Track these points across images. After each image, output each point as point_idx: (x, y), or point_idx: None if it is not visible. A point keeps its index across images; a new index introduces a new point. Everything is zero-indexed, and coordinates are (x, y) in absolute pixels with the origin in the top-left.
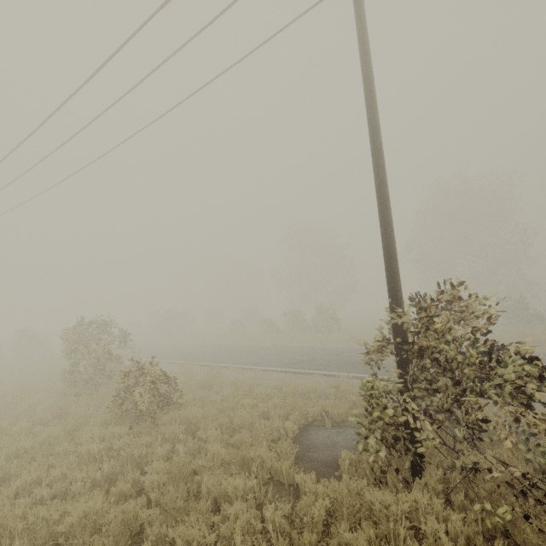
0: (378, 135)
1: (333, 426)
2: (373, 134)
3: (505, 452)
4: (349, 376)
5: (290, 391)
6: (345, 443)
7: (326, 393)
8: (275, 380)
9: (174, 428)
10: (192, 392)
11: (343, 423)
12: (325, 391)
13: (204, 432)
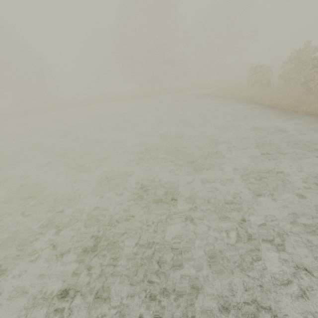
0: None
1: None
2: None
3: None
4: None
5: None
6: None
7: None
8: None
9: None
10: None
11: None
12: None
13: None
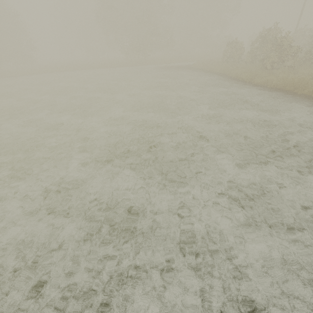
0: None
1: None
2: None
3: None
4: None
5: None
6: None
7: None
8: None
9: None
10: None
11: None
12: None
13: None
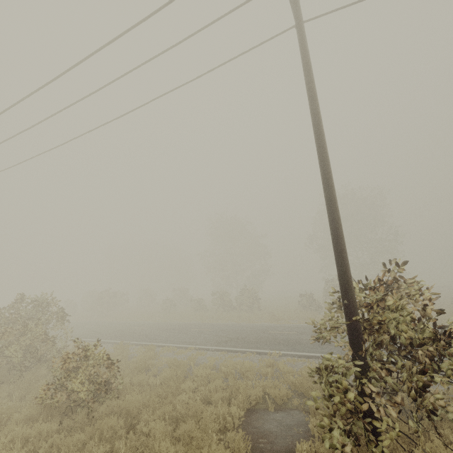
0: (323, 139)
1: (276, 409)
2: (319, 138)
3: (449, 433)
4: (279, 354)
5: (229, 371)
6: (292, 428)
7: (263, 373)
8: (213, 359)
9: (113, 423)
10: (129, 376)
11: (284, 405)
12: (262, 370)
13: (147, 426)
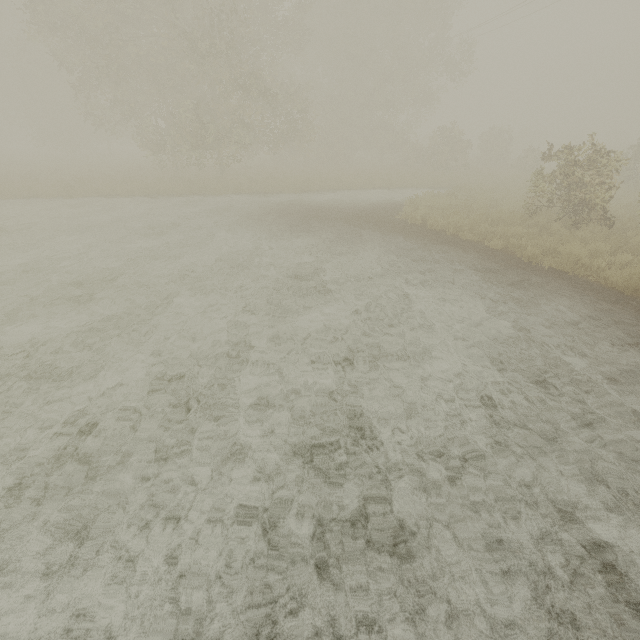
0: None
1: None
2: None
3: None
4: None
5: None
6: None
7: None
8: None
9: None
10: None
11: None
12: None
13: None
